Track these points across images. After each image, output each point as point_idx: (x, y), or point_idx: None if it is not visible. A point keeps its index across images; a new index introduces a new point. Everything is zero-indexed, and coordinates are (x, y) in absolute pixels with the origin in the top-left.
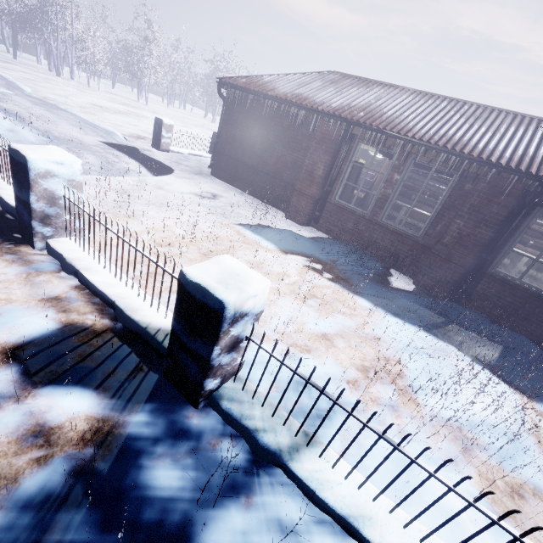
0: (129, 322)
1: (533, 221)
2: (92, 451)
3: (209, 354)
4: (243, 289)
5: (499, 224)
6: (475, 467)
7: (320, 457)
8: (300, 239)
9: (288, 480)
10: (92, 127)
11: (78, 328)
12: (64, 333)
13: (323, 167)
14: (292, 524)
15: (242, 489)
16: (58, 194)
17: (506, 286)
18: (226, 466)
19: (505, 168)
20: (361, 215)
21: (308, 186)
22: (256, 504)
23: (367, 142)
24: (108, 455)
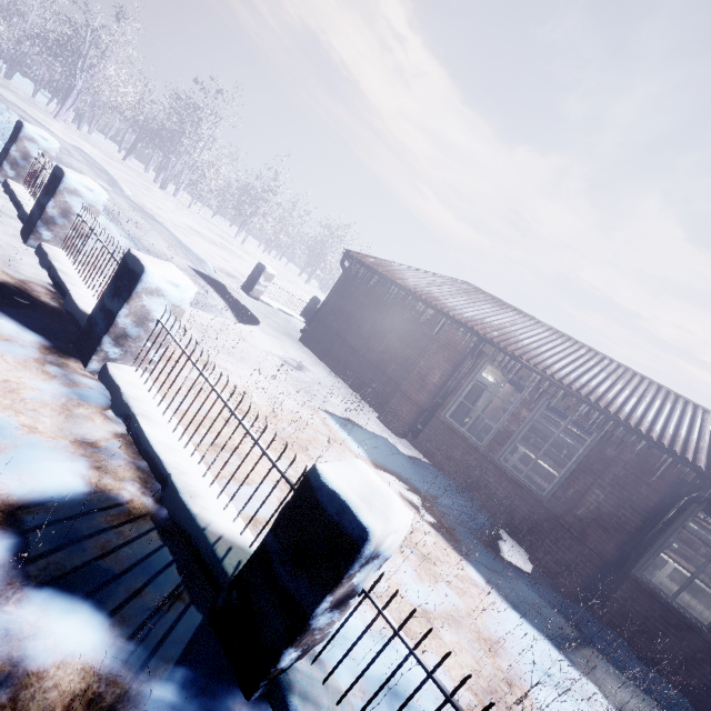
0: (181, 513)
1: (689, 519)
2: None
3: (313, 605)
4: (389, 518)
5: (648, 511)
6: None
7: None
8: (397, 454)
9: None
10: (185, 249)
11: (110, 501)
12: (91, 503)
13: (440, 375)
14: None
15: None
16: (154, 316)
17: (656, 603)
18: None
19: (656, 443)
20: (475, 445)
21: (417, 390)
22: None
23: (497, 365)
24: None
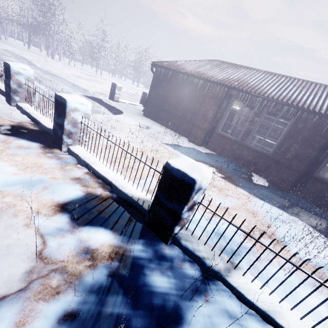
0: (121, 194)
1: None
2: (117, 264)
3: (181, 210)
4: (202, 174)
5: (320, 147)
6: (327, 289)
7: (243, 275)
8: (200, 153)
9: (226, 288)
10: (76, 87)
11: (94, 196)
12: (87, 198)
13: (212, 112)
14: (234, 313)
15: (202, 291)
16: (78, 121)
17: (325, 184)
18: (191, 277)
19: (323, 115)
20: (234, 140)
21: (203, 123)
22: (212, 300)
23: (239, 99)
24: (125, 266)
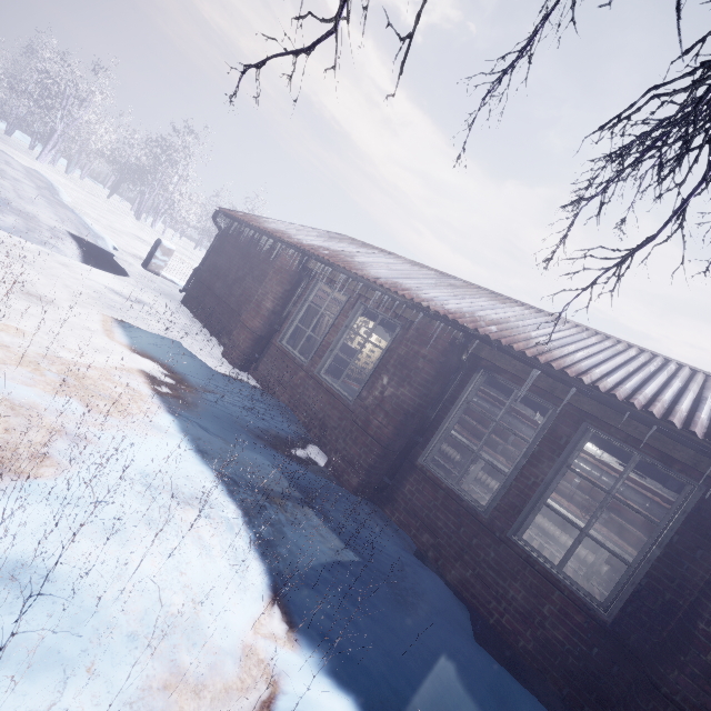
0: None
1: (473, 393)
2: None
3: None
4: None
5: (425, 385)
6: None
7: None
8: (186, 356)
9: None
10: (83, 227)
11: None
12: None
13: (273, 298)
14: None
15: None
16: None
17: (439, 490)
18: None
19: (435, 315)
20: (300, 363)
21: (252, 317)
22: None
23: (325, 281)
24: None
